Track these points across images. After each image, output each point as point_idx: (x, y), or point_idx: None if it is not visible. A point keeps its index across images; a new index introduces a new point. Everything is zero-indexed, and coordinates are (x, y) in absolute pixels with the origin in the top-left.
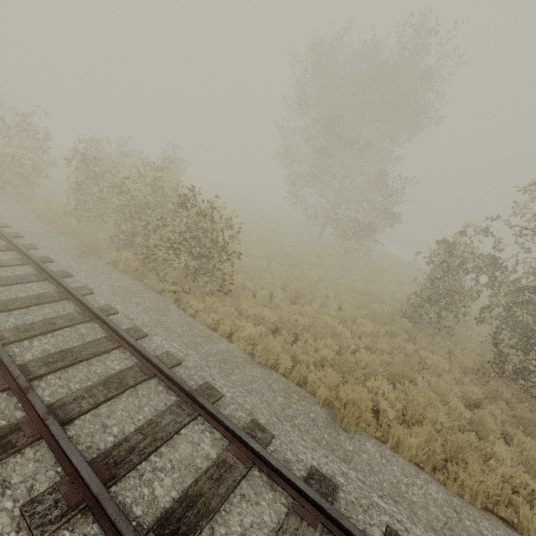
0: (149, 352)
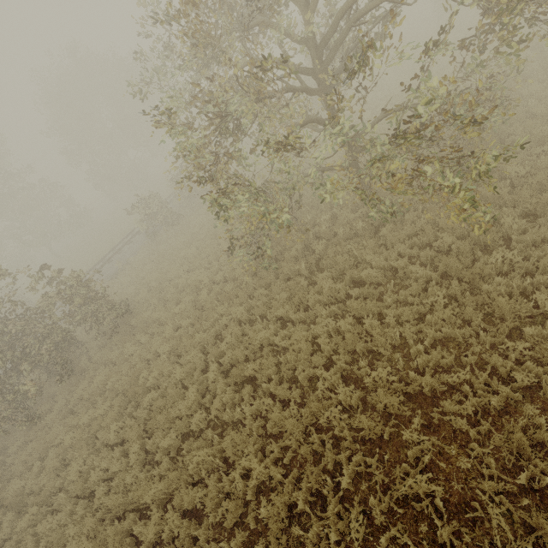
0: (119, 248)
